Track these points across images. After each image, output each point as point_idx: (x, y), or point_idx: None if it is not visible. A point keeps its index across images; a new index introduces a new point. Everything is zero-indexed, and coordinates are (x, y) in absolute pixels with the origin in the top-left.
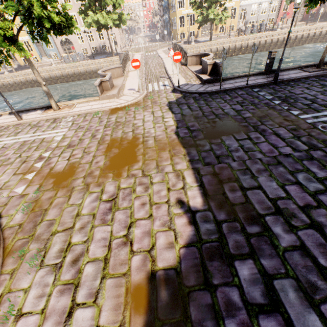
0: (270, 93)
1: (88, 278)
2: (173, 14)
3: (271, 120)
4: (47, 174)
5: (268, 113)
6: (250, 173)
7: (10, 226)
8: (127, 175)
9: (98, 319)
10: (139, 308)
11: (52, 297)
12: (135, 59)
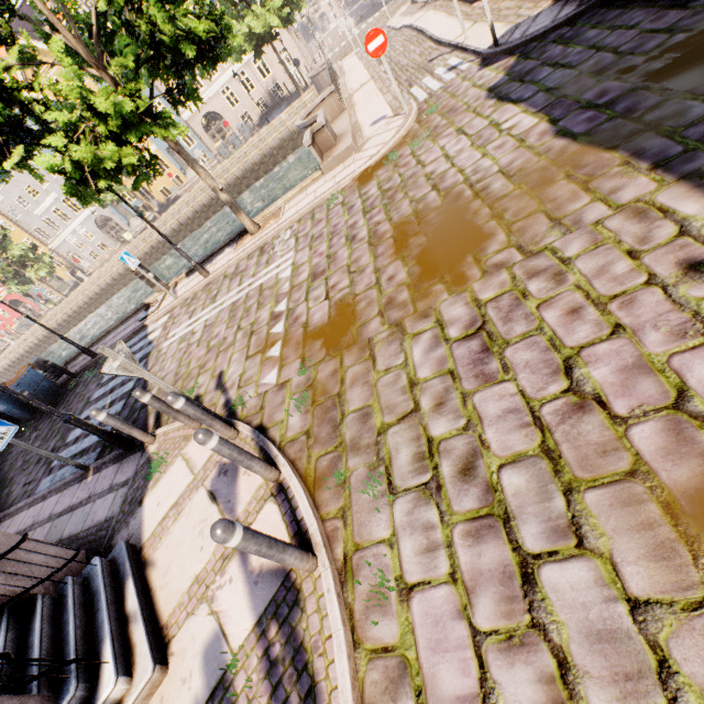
0: None
1: (524, 498)
2: None
3: None
4: (304, 338)
5: None
6: None
7: (290, 439)
8: (482, 272)
9: (621, 583)
10: None
11: (457, 548)
12: (371, 30)
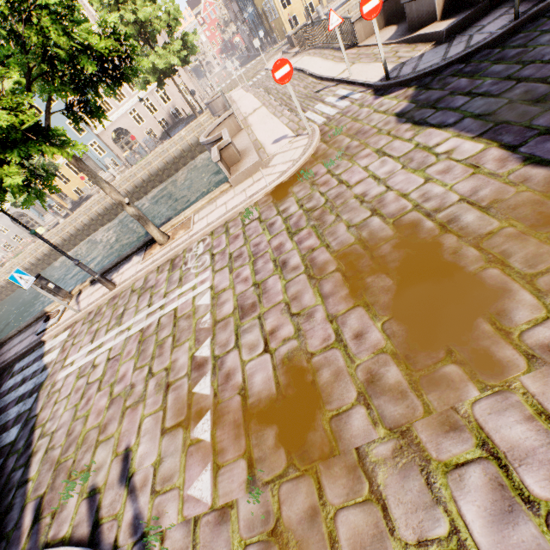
0: None
1: None
2: None
3: None
4: (244, 415)
5: None
6: None
7: None
8: (525, 356)
9: None
10: None
11: None
12: (278, 60)
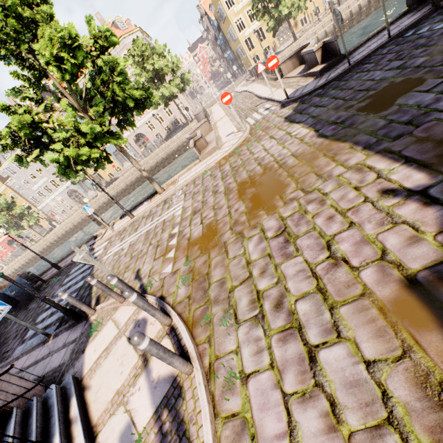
0: (439, 21)
1: (308, 316)
2: (235, 44)
3: None
4: (188, 245)
5: None
6: None
7: (178, 301)
8: (284, 203)
9: (360, 353)
10: (422, 324)
11: (273, 348)
12: (224, 93)
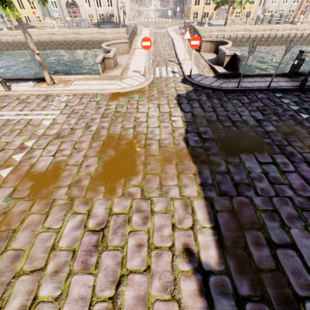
0: (295, 102)
1: None
2: None
3: (300, 141)
4: (25, 174)
5: (295, 129)
6: (279, 220)
7: None
8: (122, 193)
9: None
10: None
11: None
12: (146, 37)
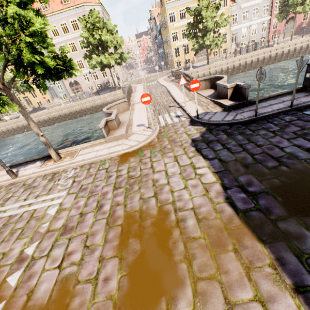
0: None
1: None
2: (168, 47)
3: None
4: None
5: None
6: None
7: None
8: None
9: None
10: None
11: None
12: (145, 93)
